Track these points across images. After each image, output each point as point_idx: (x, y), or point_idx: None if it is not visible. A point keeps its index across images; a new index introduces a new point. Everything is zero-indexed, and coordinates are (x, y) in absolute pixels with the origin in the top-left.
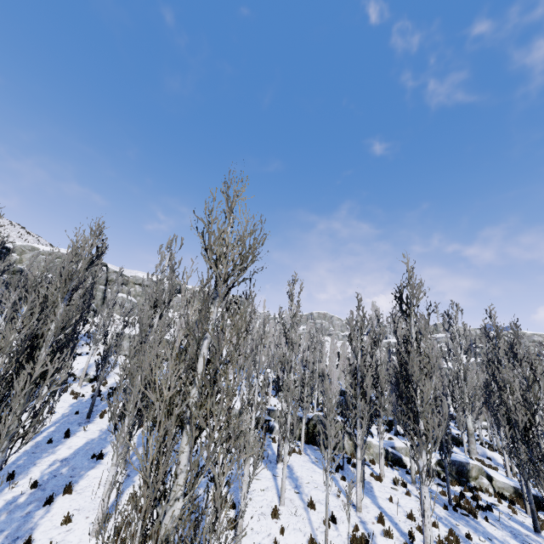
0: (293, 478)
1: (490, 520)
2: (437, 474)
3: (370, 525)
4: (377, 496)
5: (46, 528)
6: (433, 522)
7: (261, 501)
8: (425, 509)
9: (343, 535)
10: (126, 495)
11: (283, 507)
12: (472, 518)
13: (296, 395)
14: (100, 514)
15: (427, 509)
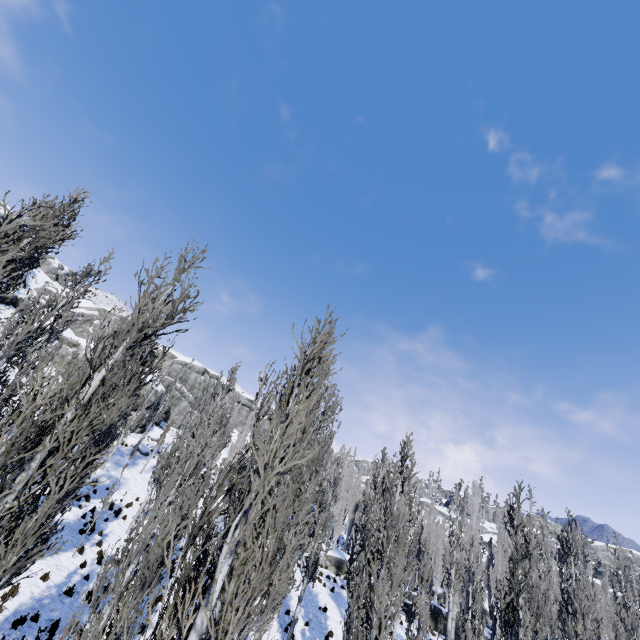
0: None
1: None
2: None
3: None
4: None
5: None
6: None
7: None
8: None
9: None
10: None
11: None
12: None
13: None
14: None
15: None
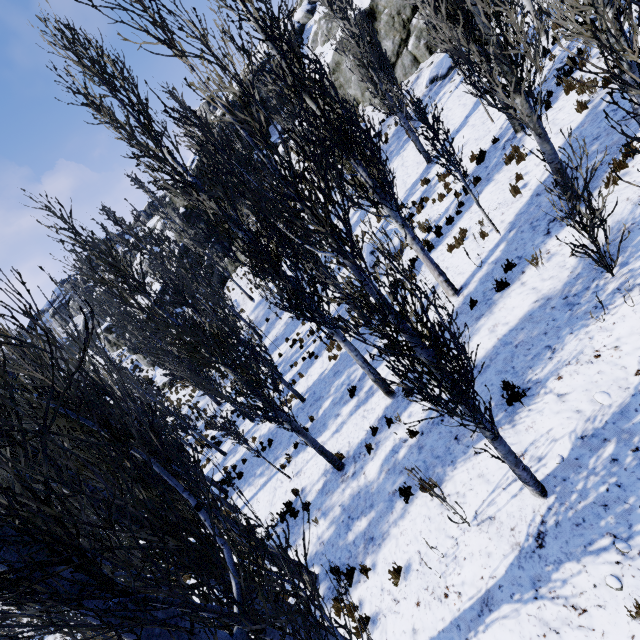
0: None
1: None
2: None
3: None
4: None
5: (388, 554)
6: None
7: None
8: None
9: None
10: (492, 629)
11: None
12: None
13: None
14: None
15: None
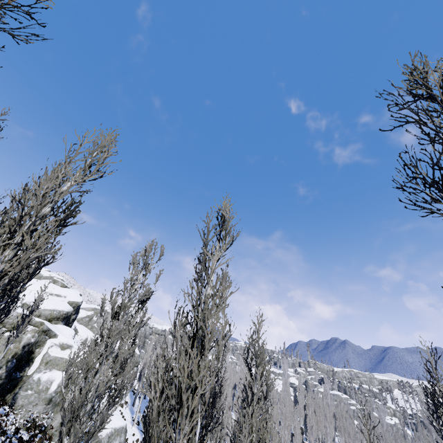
0: None
1: None
2: None
3: None
4: None
5: None
6: None
7: None
8: None
9: None
10: None
11: None
12: None
13: None
14: None
15: None
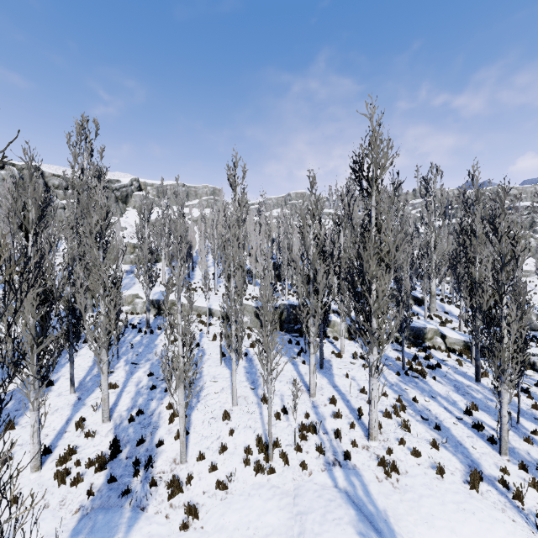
0: (252, 372)
1: (437, 378)
2: (395, 340)
3: (321, 409)
4: (335, 375)
5: None
6: (383, 392)
7: (214, 404)
8: (372, 398)
9: (293, 425)
10: (74, 421)
11: (236, 407)
12: (421, 379)
13: (273, 279)
14: (34, 454)
15: (374, 398)
